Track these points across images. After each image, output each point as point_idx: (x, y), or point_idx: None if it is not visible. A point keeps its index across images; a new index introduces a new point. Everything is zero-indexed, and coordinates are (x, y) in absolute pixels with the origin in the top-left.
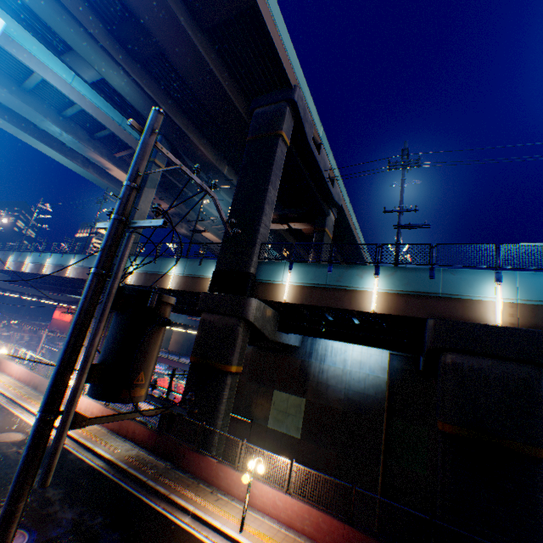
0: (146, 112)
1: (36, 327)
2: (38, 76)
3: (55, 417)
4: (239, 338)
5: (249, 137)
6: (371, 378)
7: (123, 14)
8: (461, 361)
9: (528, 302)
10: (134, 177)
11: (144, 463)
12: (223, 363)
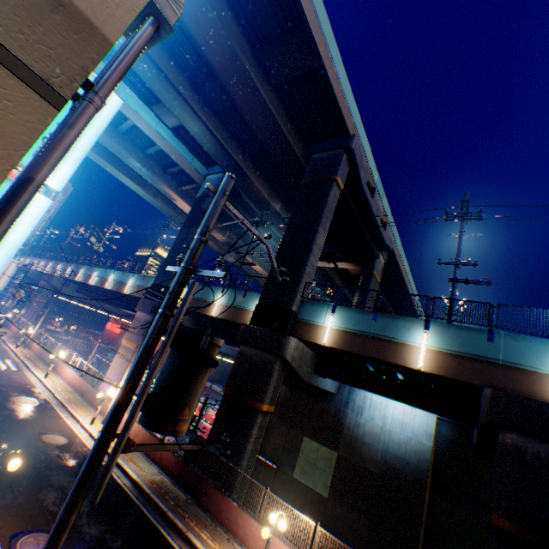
0: (213, 153)
1: (90, 334)
2: (131, 122)
3: (112, 439)
4: (274, 376)
5: (304, 180)
6: (413, 443)
7: (206, 75)
8: (524, 443)
9: None
10: (204, 232)
11: (167, 491)
12: (255, 400)
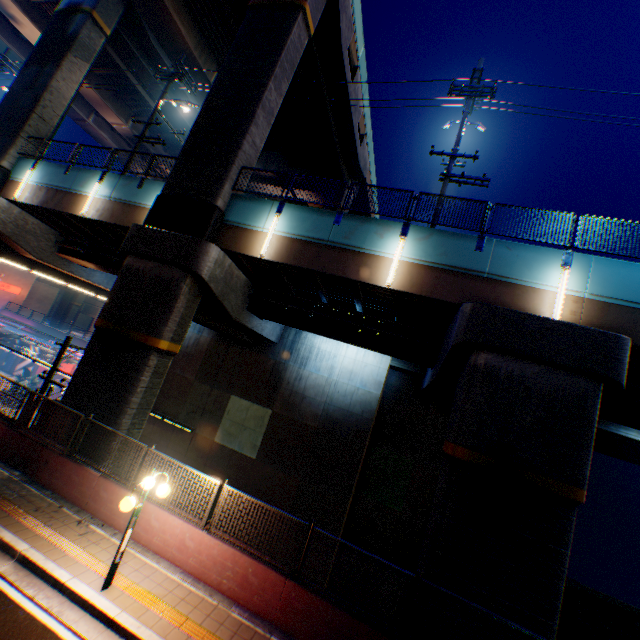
0: None
1: None
2: None
3: None
4: (181, 302)
5: (253, 2)
6: (360, 394)
7: None
8: (499, 364)
9: (598, 298)
10: None
11: None
12: (147, 334)
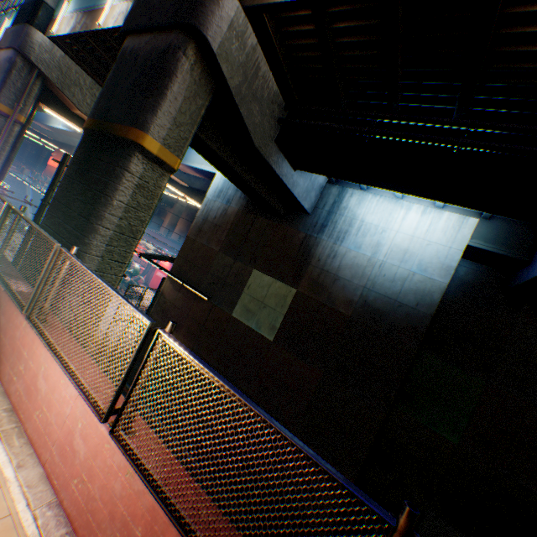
0: None
1: (24, 166)
2: None
3: None
4: (177, 83)
5: None
6: (416, 280)
7: None
8: None
9: None
10: None
11: None
12: (129, 126)
